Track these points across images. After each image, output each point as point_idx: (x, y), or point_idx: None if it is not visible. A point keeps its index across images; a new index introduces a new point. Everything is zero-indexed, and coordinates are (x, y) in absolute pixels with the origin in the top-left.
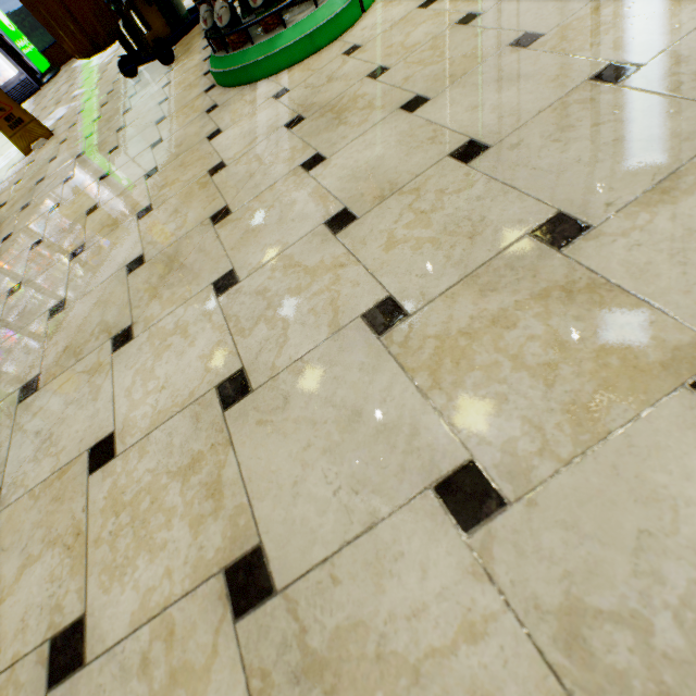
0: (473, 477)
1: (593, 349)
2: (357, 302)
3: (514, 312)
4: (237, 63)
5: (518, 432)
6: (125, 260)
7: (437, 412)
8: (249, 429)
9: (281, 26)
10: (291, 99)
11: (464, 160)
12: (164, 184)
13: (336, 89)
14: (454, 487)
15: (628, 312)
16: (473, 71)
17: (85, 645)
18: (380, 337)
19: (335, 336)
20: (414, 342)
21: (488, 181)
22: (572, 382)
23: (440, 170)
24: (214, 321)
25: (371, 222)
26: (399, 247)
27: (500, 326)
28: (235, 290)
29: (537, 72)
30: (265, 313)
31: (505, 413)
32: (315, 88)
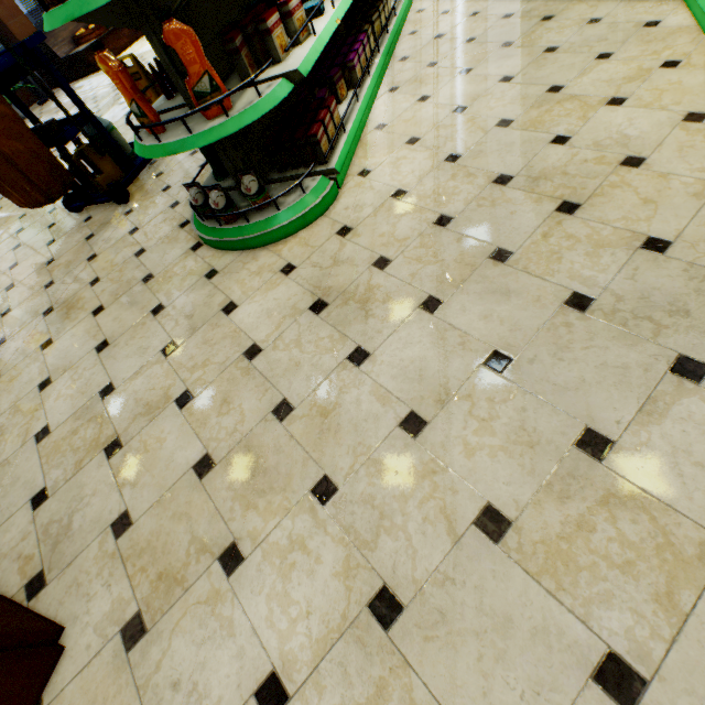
0: (616, 664)
1: (652, 547)
2: (463, 510)
3: (590, 517)
4: (233, 235)
5: (631, 621)
6: (188, 460)
7: (570, 611)
8: (419, 646)
9: (272, 206)
10: (303, 278)
11: (497, 370)
12: (194, 365)
13: (347, 274)
14: (607, 675)
15: (662, 515)
16: (469, 278)
17: None
18: (497, 544)
19: (458, 545)
20: (527, 547)
21: (524, 392)
22: (650, 575)
23: (481, 378)
24: (332, 533)
25: (442, 427)
26: (477, 454)
27: (585, 530)
28: (339, 498)
29: (522, 290)
30: (382, 523)
31: (617, 606)
32: (324, 269)
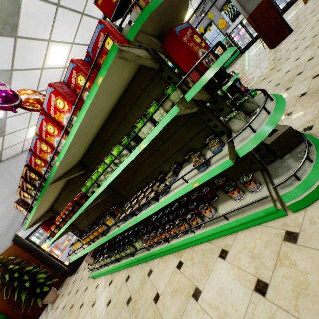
0: None
1: None
2: None
3: None
4: None
5: None
6: None
7: None
8: None
9: None
10: None
11: None
12: None
13: None
14: None
15: None
16: None
17: (302, 31)
18: None
19: None
20: None
21: None
22: None
23: None
24: None
25: None
26: None
27: None
28: None
29: None
30: None
31: None
32: None
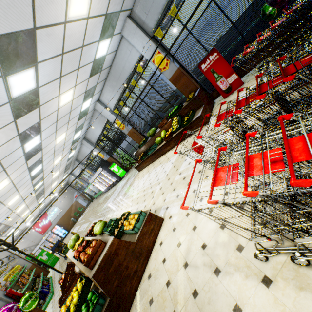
0: None
1: None
2: None
3: None
4: None
5: None
6: None
7: None
8: None
9: None
10: None
11: None
12: None
13: None
14: None
15: None
16: None
17: None
18: None
19: None
20: None
21: None
22: None
23: None
24: None
25: None
26: None
27: None
28: None
29: None
30: None
31: None
32: None
